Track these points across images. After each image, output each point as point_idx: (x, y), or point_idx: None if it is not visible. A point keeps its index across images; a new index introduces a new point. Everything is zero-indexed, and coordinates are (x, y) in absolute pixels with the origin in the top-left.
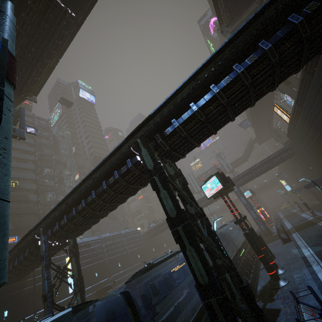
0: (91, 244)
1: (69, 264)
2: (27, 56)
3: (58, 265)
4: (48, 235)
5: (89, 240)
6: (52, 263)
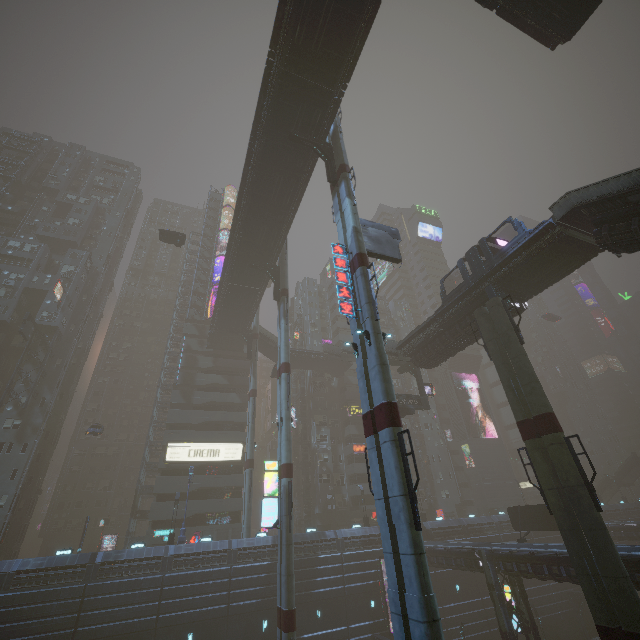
0: (483, 529)
1: (509, 595)
2: (457, 345)
3: (510, 603)
4: (497, 565)
5: (479, 523)
6: (505, 599)
